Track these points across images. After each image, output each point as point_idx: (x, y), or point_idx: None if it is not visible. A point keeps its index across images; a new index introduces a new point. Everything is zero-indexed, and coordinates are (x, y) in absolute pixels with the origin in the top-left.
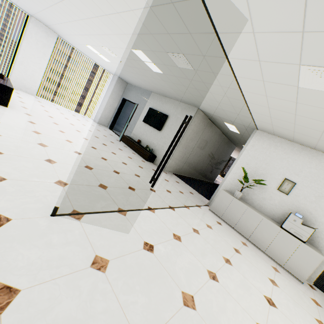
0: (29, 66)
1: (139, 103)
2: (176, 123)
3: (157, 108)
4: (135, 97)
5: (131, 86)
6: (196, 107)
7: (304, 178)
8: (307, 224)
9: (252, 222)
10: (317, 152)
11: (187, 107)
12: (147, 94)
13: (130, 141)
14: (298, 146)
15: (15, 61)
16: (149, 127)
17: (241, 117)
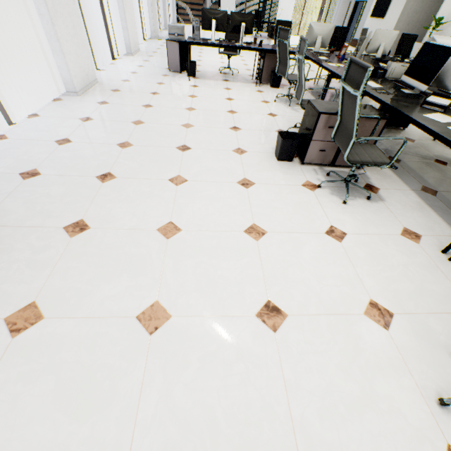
0: (284, 13)
1: None
2: (397, 2)
3: None
4: None
5: None
6: None
7: None
8: None
9: None
10: None
11: None
12: None
13: (356, 42)
14: None
15: (277, 14)
16: (375, 20)
17: None
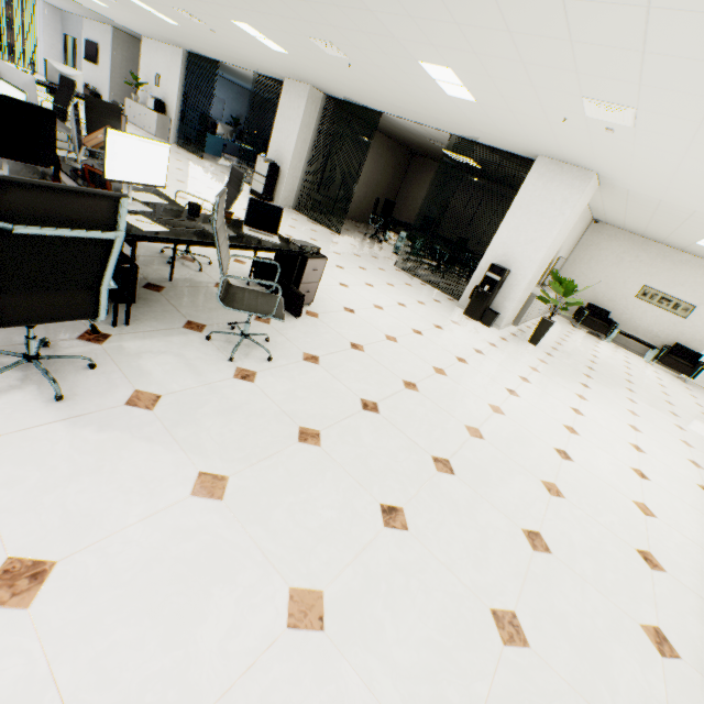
0: None
1: (78, 37)
2: (105, 51)
3: (91, 38)
4: (74, 30)
5: (67, 15)
6: (111, 26)
7: (162, 70)
8: (167, 104)
9: (139, 113)
10: (163, 44)
11: (107, 29)
12: (81, 22)
13: None
14: (158, 43)
15: None
16: (91, 65)
17: (118, 25)
